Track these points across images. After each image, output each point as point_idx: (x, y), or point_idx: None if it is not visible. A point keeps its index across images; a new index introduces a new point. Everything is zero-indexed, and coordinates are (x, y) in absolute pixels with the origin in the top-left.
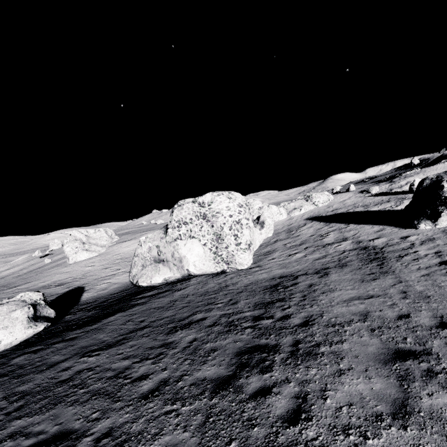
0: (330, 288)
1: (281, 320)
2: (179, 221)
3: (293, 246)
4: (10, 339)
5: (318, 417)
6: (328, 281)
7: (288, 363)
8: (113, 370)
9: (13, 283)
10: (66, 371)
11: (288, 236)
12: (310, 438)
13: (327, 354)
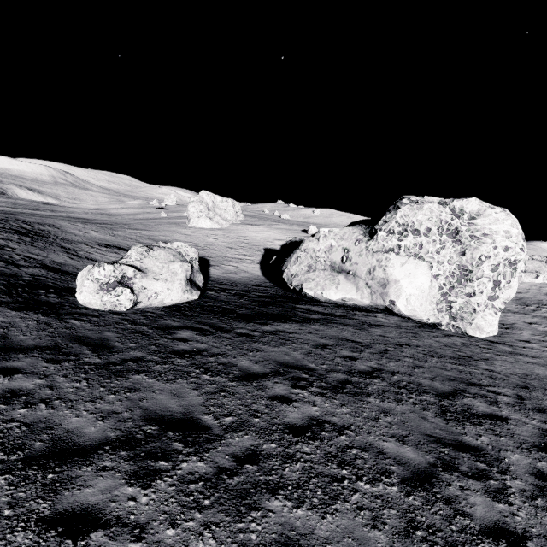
0: None
1: None
2: (405, 226)
3: None
4: (166, 296)
5: None
6: None
7: None
8: (396, 460)
9: (133, 225)
10: (287, 406)
11: (523, 310)
12: None
13: None
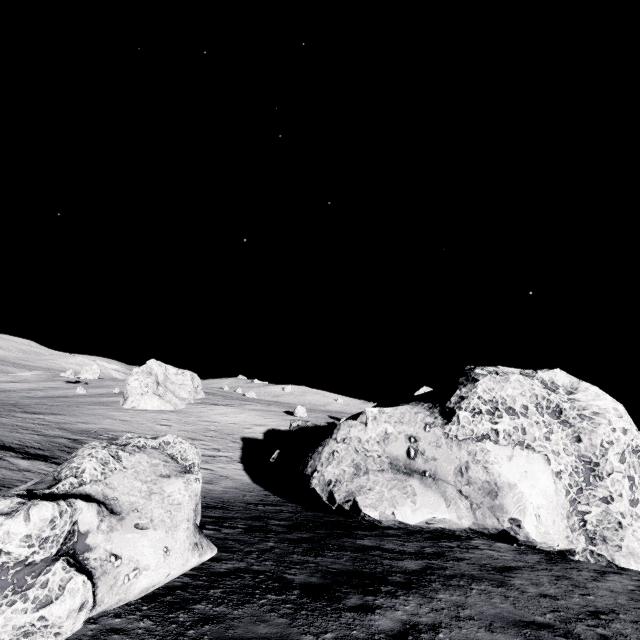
0: None
1: None
2: (493, 402)
3: None
4: (159, 570)
5: None
6: None
7: None
8: None
9: (30, 406)
10: None
11: None
12: None
13: None
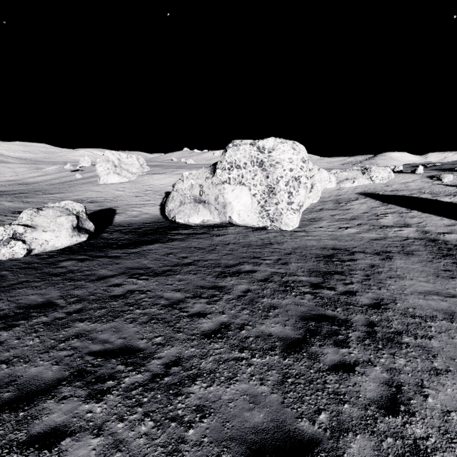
0: (397, 274)
1: (345, 294)
2: (231, 163)
3: (343, 219)
4: (56, 242)
5: (422, 415)
6: (393, 266)
7: (366, 344)
8: (166, 299)
9: (48, 190)
10: (117, 287)
11: (335, 207)
12: (418, 436)
13: (413, 346)
